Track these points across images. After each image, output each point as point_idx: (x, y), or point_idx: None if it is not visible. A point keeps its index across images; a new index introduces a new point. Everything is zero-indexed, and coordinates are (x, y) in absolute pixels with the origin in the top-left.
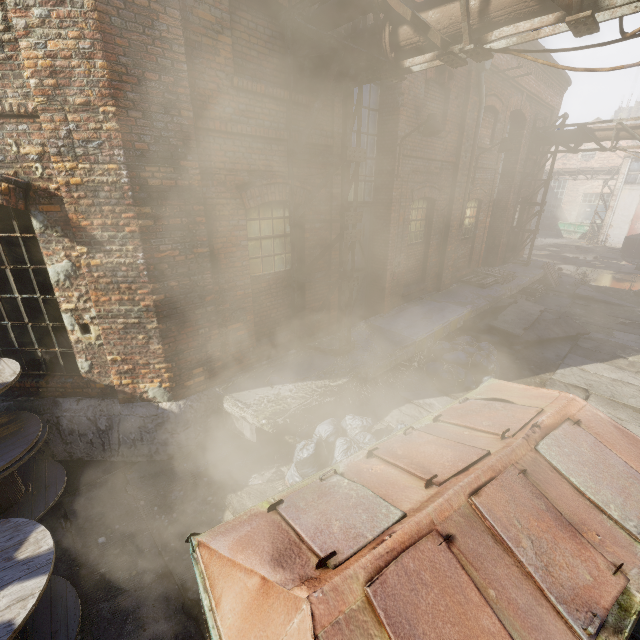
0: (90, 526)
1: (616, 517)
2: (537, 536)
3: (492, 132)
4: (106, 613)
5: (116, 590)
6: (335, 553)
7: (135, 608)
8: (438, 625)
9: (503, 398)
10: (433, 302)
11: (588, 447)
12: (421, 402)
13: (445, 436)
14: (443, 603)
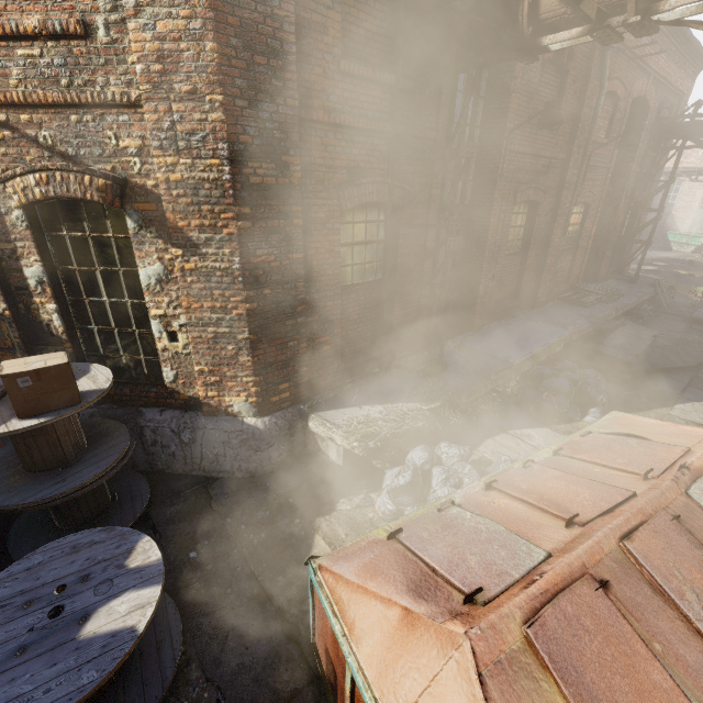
0: (179, 540)
1: None
2: (702, 590)
3: (609, 123)
4: (206, 628)
5: (213, 606)
6: (481, 589)
7: (234, 625)
8: (606, 675)
9: (634, 434)
10: (528, 321)
11: None
12: (518, 432)
13: (572, 472)
14: (608, 652)
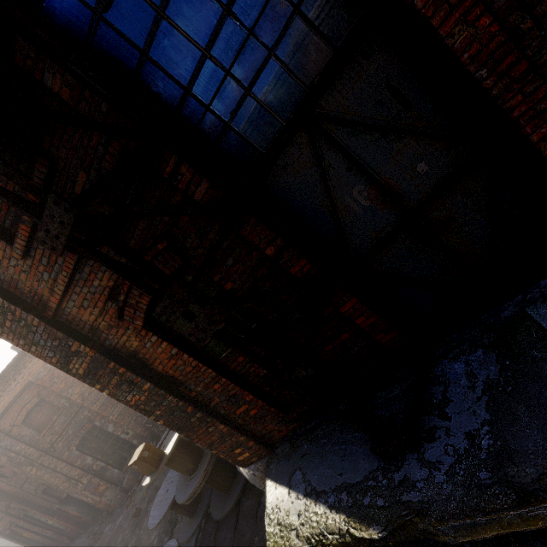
0: (239, 538)
1: None
2: None
3: None
4: None
5: None
6: None
7: None
8: None
9: None
10: None
11: None
12: None
13: None
14: None
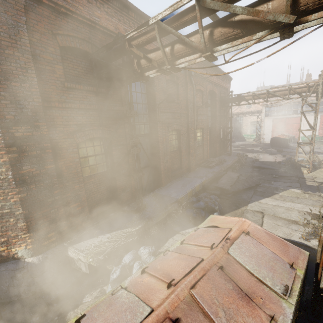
0: None
1: (270, 285)
2: (227, 307)
3: (202, 99)
4: None
5: None
6: None
7: None
8: None
9: (215, 225)
10: (187, 178)
11: (253, 246)
12: (184, 232)
13: (184, 252)
14: None
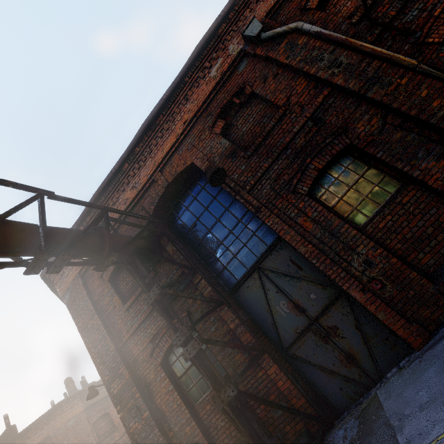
0: None
1: None
2: None
3: None
4: None
5: None
6: None
7: None
8: None
9: None
10: None
11: None
12: None
13: None
14: None
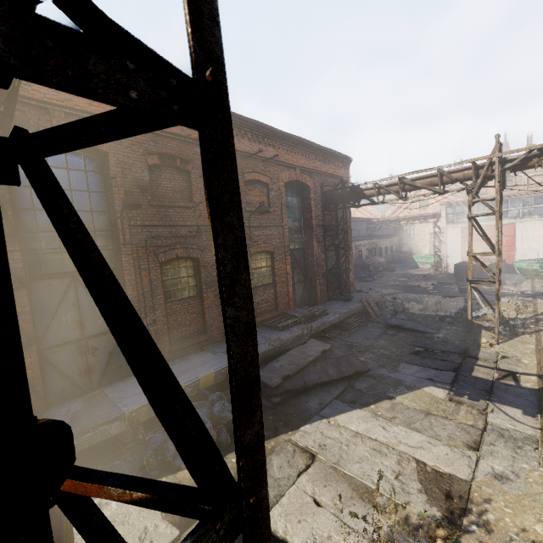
0: None
1: None
2: None
3: (268, 198)
4: None
5: None
6: None
7: None
8: None
9: None
10: (208, 354)
11: None
12: (96, 502)
13: None
14: None
